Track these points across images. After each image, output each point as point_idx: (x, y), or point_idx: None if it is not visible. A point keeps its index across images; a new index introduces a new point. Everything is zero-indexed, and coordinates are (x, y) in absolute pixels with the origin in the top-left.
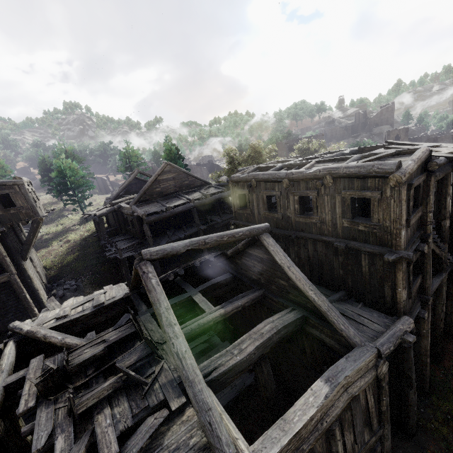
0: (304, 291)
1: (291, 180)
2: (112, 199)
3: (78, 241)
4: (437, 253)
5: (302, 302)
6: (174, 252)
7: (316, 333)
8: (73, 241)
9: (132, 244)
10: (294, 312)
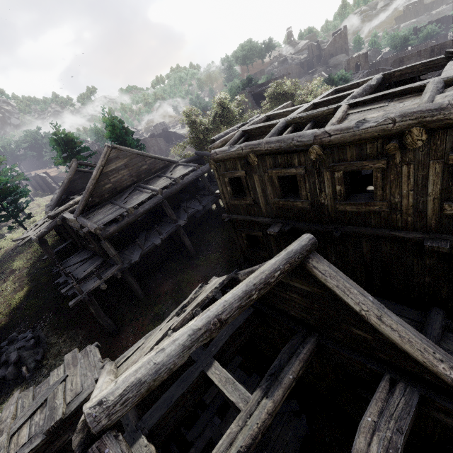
0: (427, 364)
1: (328, 145)
2: (53, 207)
3: (25, 268)
4: None
5: (410, 369)
6: (163, 376)
7: (449, 422)
8: (18, 270)
9: (93, 268)
10: (400, 389)
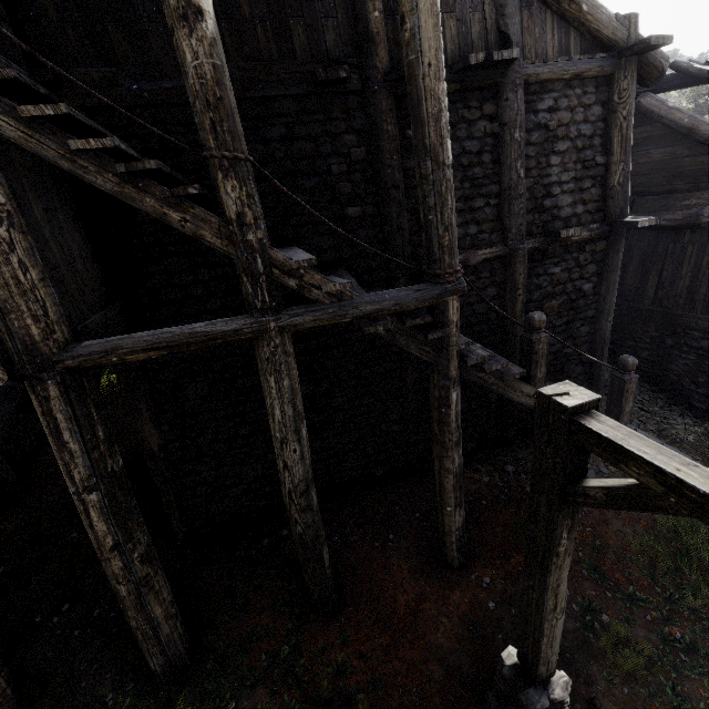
0: None
1: None
2: None
3: None
4: (106, 190)
5: None
6: None
7: None
8: None
9: None
10: None
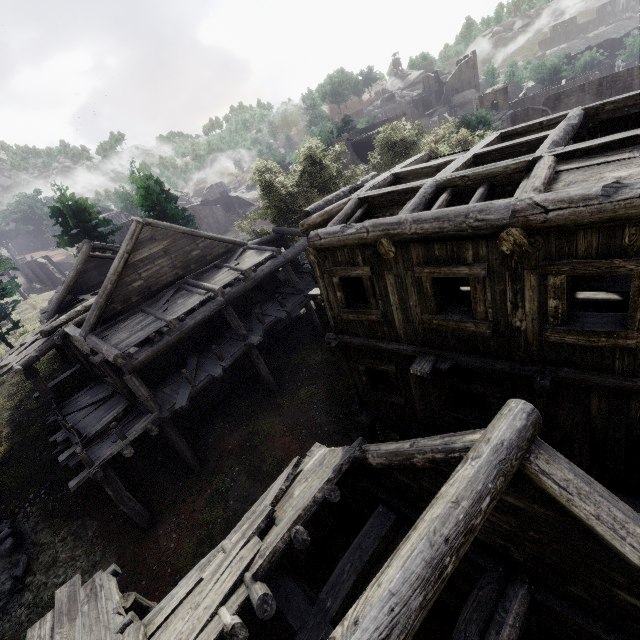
0: None
1: (540, 228)
2: (51, 315)
3: (5, 411)
4: None
5: None
6: None
7: None
8: None
9: (112, 417)
10: None
